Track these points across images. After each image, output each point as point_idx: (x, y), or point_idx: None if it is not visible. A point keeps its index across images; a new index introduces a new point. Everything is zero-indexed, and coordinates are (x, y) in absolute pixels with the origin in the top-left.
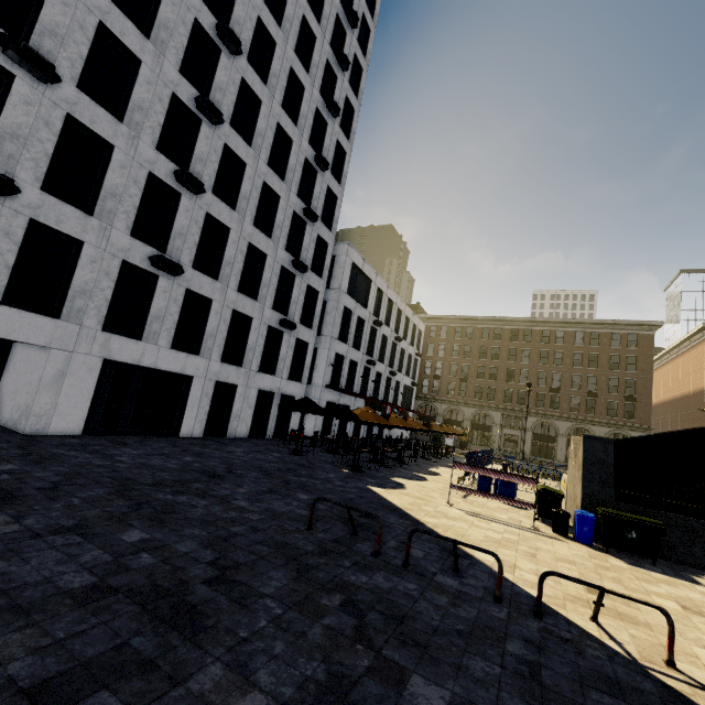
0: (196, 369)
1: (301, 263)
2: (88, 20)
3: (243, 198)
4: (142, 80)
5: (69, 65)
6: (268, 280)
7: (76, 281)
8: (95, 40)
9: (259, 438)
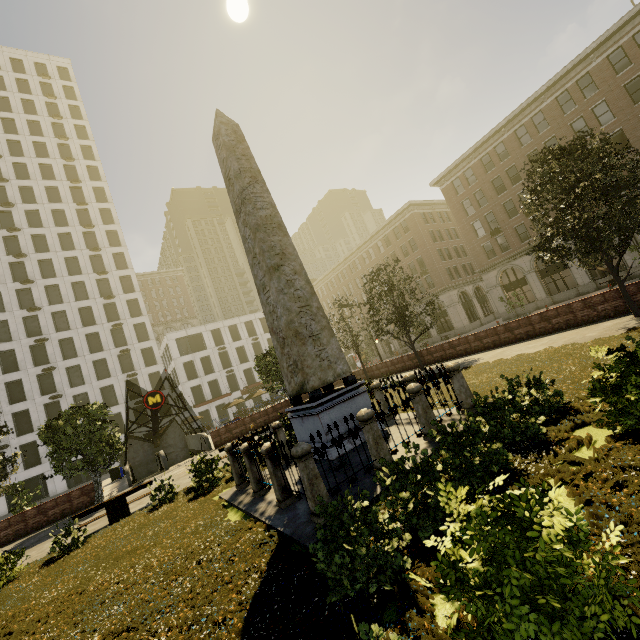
0: None
1: (129, 376)
2: (2, 386)
3: (87, 376)
4: (25, 383)
5: (5, 402)
6: (120, 392)
7: (41, 451)
8: (8, 387)
9: None
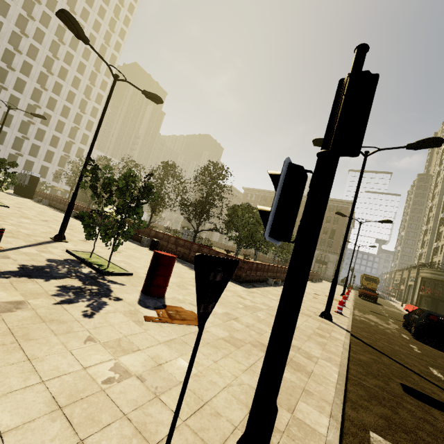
0: None
1: (66, 155)
2: (2, 112)
3: (45, 139)
4: (14, 119)
5: None
6: (56, 159)
7: None
8: (4, 114)
9: None
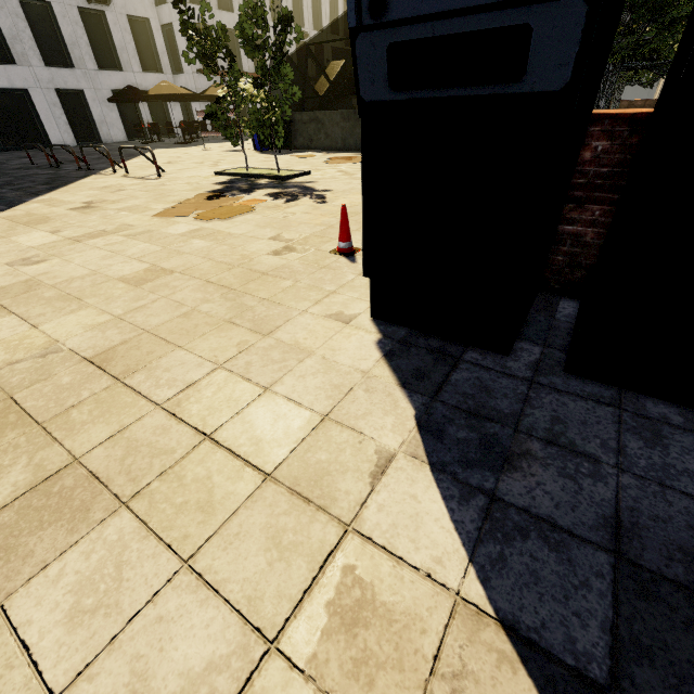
0: (25, 81)
1: None
2: None
3: None
4: None
5: None
6: None
7: None
8: None
9: (141, 140)
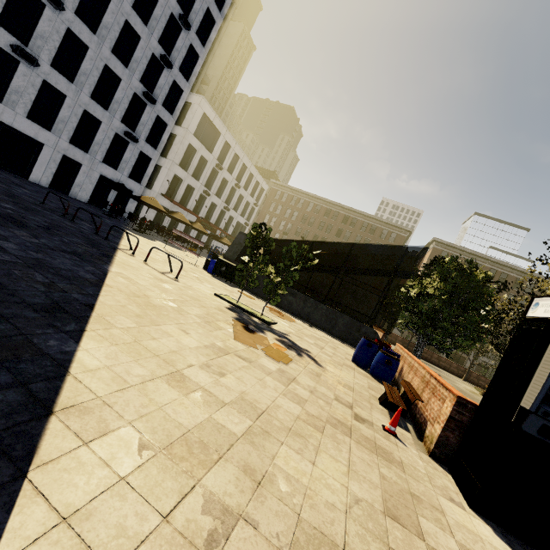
0: (47, 140)
1: (149, 96)
2: None
3: (105, 27)
4: None
5: None
6: (120, 99)
7: None
8: None
9: (96, 207)
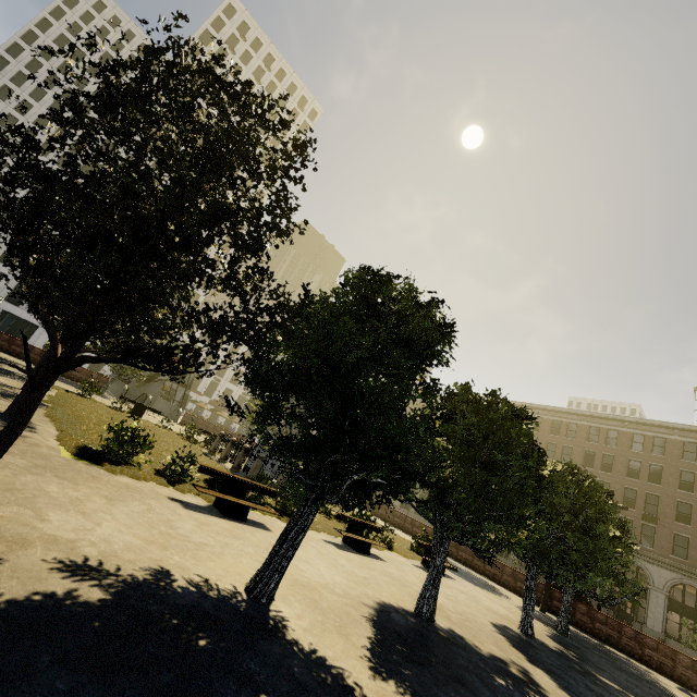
0: None
1: None
2: None
3: None
4: None
5: None
6: None
7: None
8: None
9: None
